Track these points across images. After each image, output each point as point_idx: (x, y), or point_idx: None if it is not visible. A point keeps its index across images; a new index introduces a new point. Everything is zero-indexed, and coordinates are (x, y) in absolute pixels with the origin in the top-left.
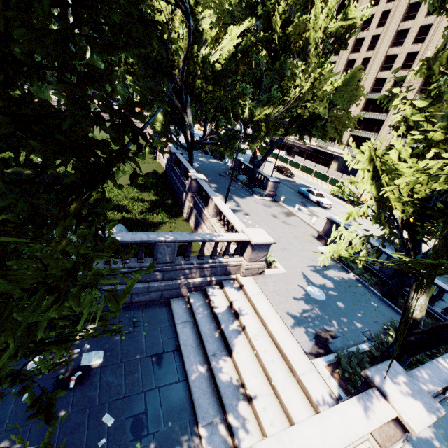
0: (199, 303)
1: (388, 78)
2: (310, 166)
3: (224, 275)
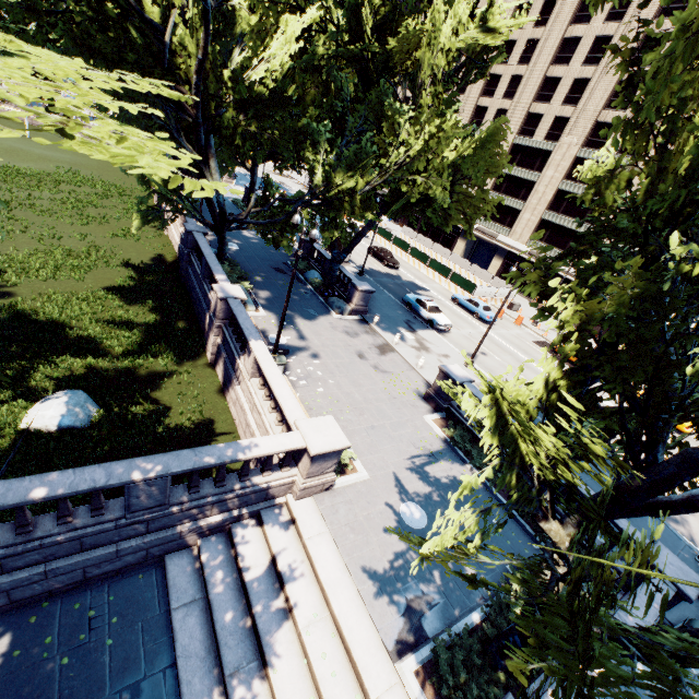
0: (217, 560)
1: (545, 115)
2: (425, 246)
3: (264, 501)
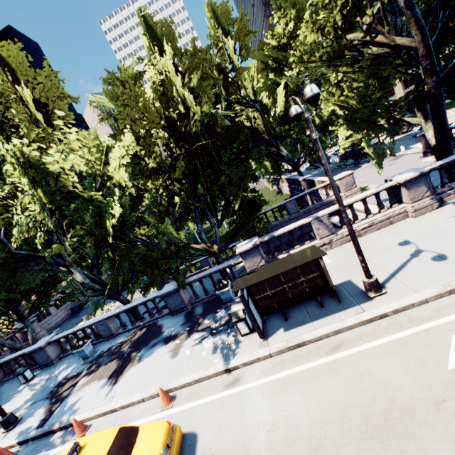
0: None
1: None
2: None
3: None
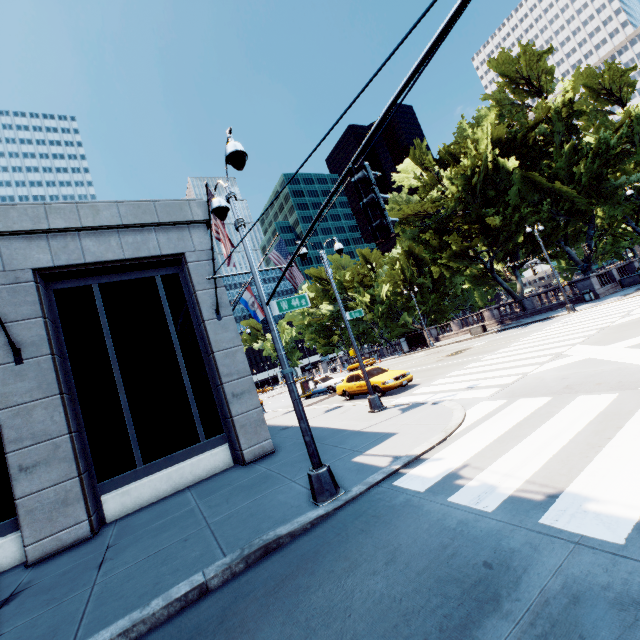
0: None
1: None
2: None
3: None
